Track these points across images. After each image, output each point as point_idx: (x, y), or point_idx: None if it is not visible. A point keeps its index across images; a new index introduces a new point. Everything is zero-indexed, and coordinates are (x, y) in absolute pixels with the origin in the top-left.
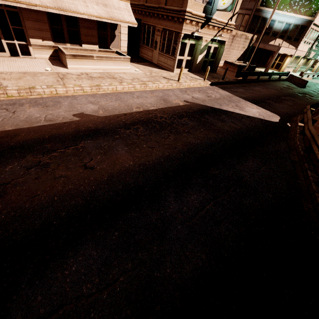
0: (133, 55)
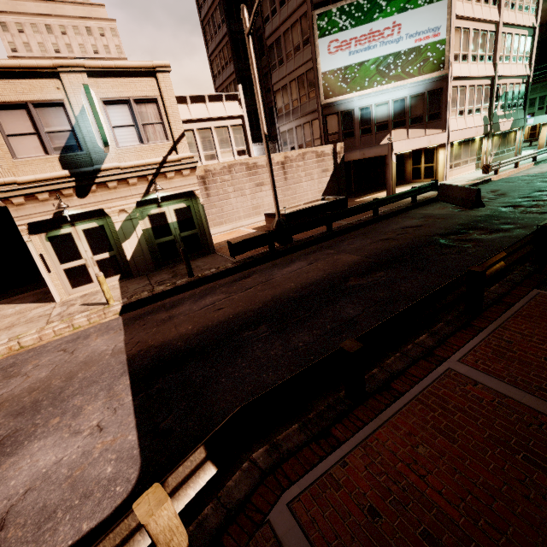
0: None
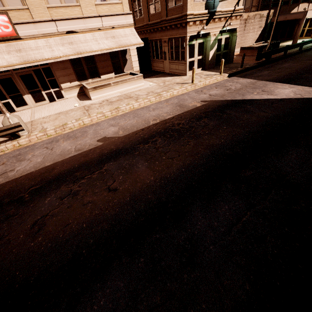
0: (146, 71)
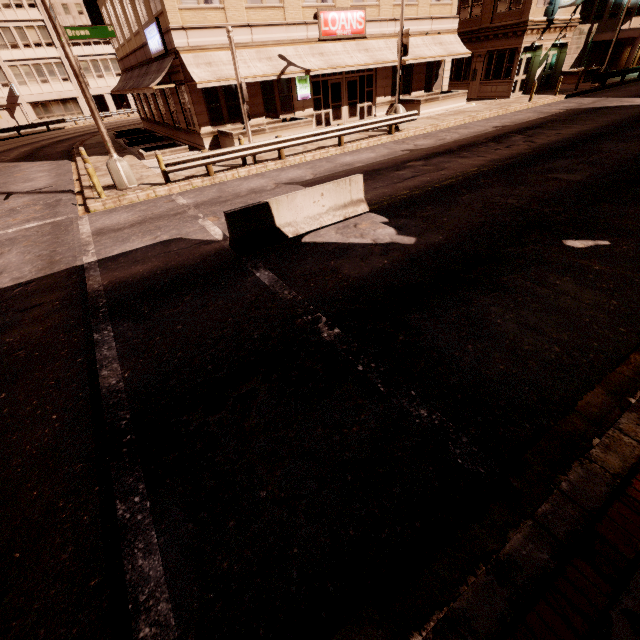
0: None
